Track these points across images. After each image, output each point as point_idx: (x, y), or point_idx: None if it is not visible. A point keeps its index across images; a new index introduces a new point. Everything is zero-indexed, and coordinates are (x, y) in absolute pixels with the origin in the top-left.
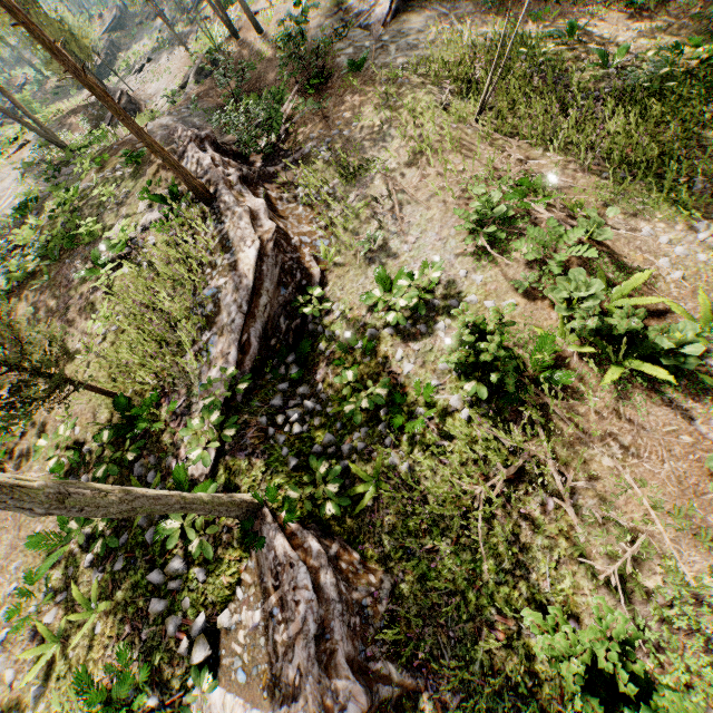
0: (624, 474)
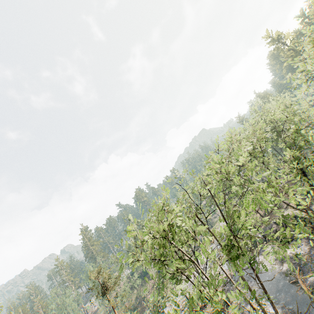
0: None
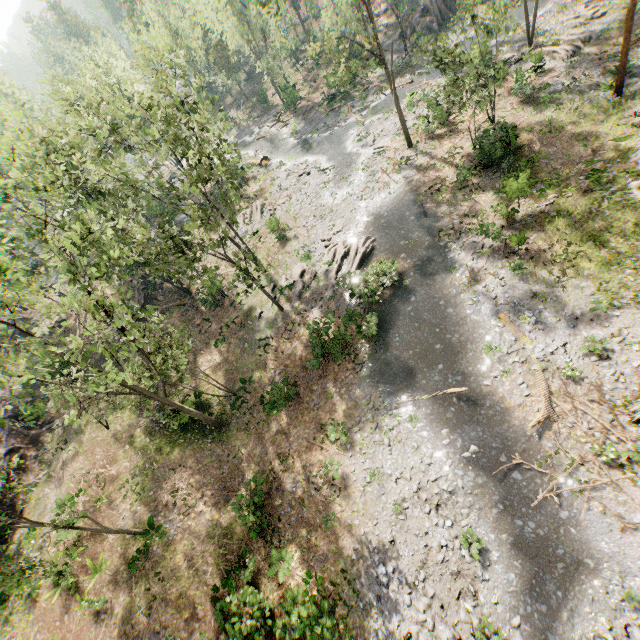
0: (32, 637)
